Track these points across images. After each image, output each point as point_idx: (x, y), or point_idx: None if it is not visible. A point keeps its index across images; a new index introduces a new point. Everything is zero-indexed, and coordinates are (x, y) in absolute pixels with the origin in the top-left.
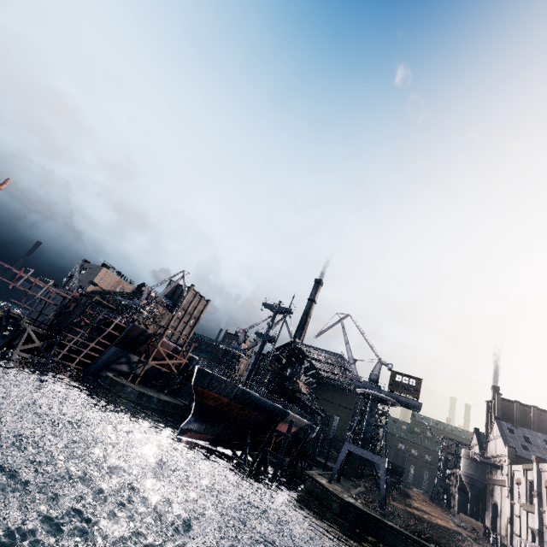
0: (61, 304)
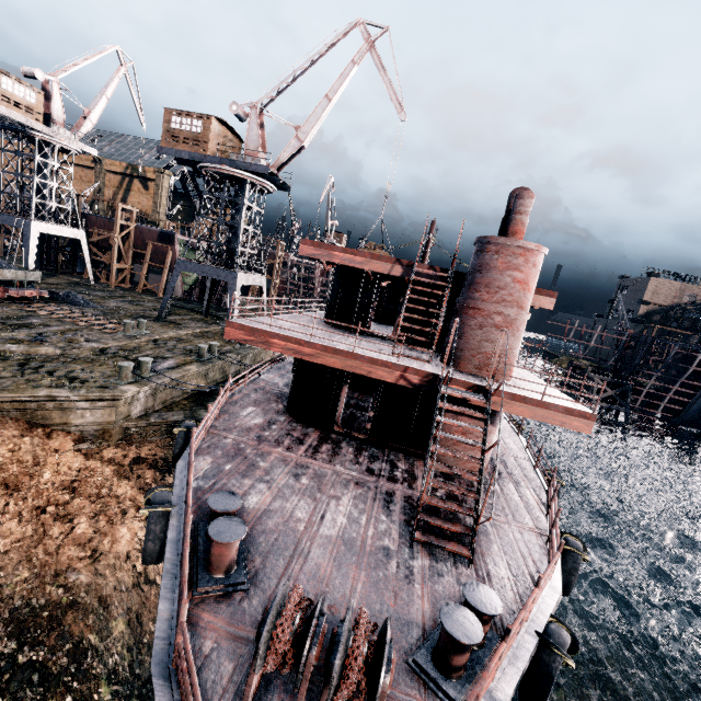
0: (618, 348)
